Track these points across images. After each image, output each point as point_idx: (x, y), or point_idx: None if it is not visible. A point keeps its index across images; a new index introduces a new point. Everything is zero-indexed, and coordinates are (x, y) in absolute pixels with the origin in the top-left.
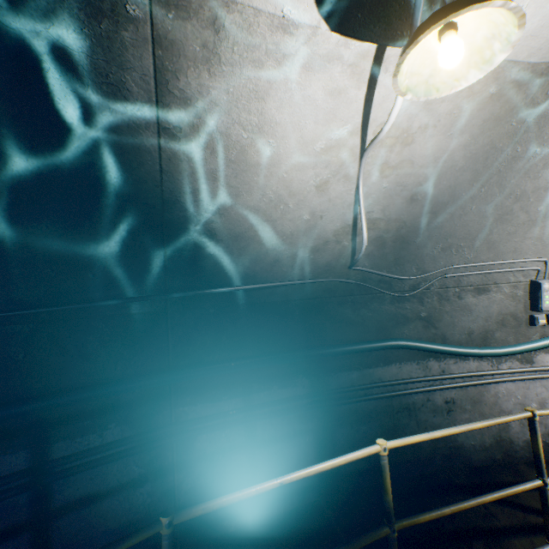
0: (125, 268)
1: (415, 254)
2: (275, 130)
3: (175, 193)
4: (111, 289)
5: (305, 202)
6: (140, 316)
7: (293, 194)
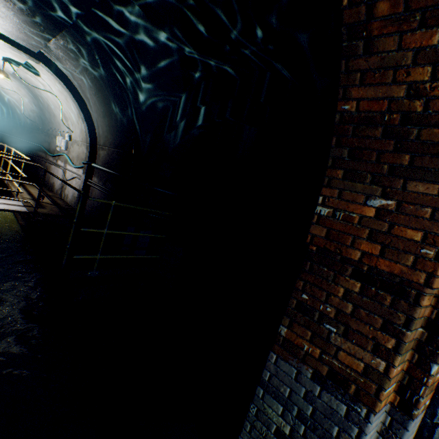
0: (3, 111)
1: (46, 123)
2: (4, 87)
3: (3, 98)
4: (1, 115)
5: (22, 103)
6: (6, 122)
7: (18, 101)
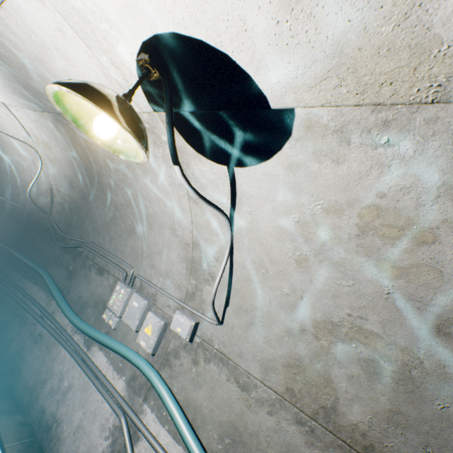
0: None
1: (80, 224)
2: (4, 128)
3: None
4: None
5: (31, 168)
6: None
7: (25, 161)
